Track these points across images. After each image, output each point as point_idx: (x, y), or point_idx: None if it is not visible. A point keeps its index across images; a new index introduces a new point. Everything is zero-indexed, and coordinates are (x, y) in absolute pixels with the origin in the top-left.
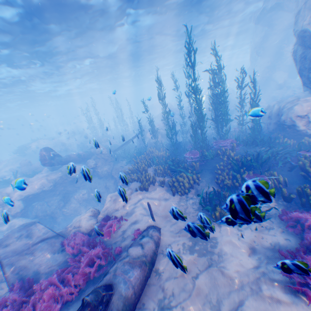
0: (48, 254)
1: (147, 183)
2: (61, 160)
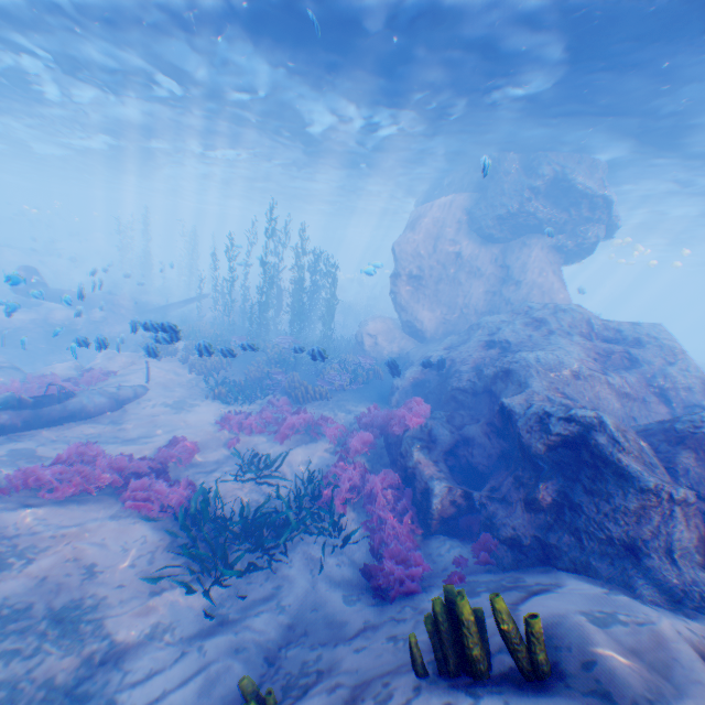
0: (6, 379)
1: (166, 354)
2: (48, 293)
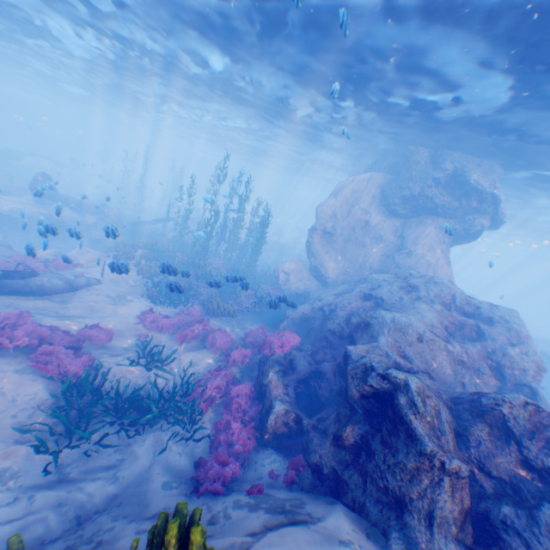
0: None
1: (124, 257)
2: (57, 196)
